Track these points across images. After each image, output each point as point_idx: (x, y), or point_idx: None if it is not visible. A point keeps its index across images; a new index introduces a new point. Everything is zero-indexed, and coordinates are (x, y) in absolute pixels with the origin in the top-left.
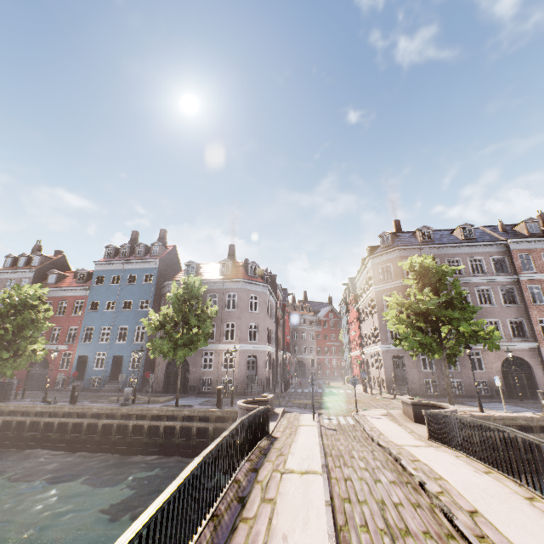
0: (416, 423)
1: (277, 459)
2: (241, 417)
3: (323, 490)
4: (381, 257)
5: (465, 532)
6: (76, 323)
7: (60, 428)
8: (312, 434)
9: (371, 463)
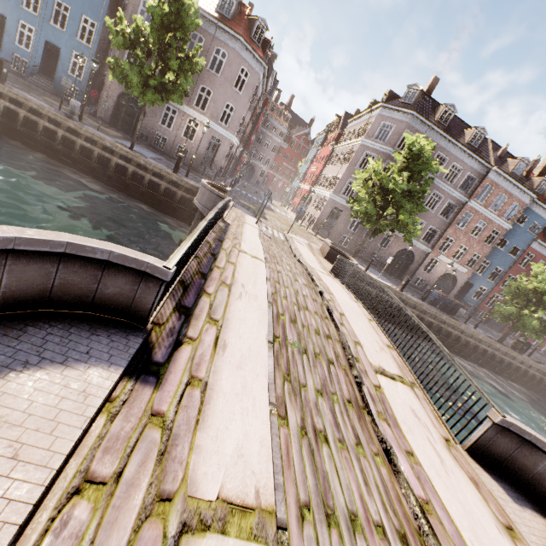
0: (325, 259)
1: (234, 240)
2: (222, 201)
3: (266, 272)
4: (392, 113)
5: (336, 320)
6: None
7: None
8: (254, 234)
9: (294, 270)
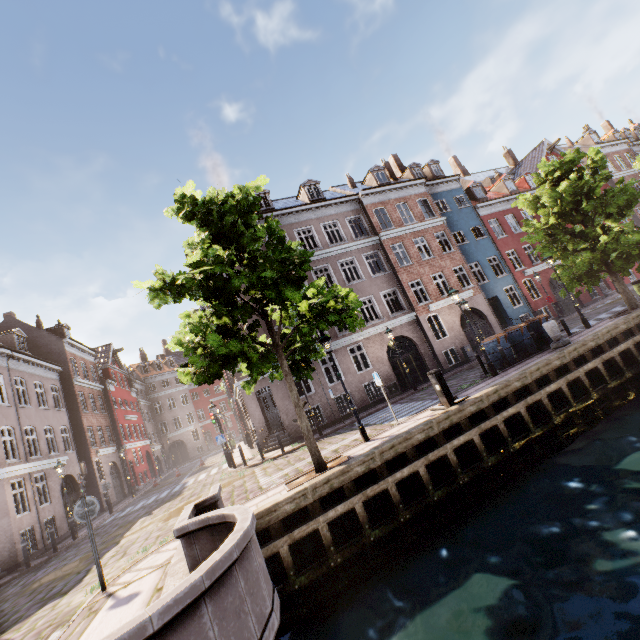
0: None
1: None
2: None
3: None
4: None
5: None
6: None
7: None
8: None
9: None
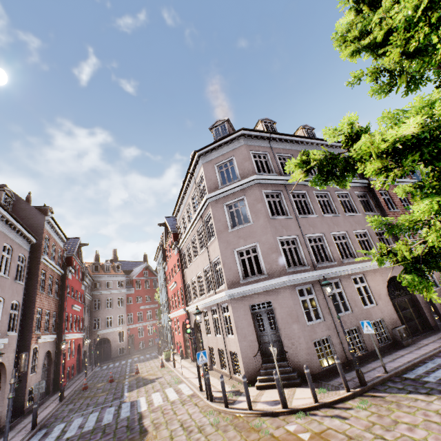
0: None
1: None
2: None
3: None
4: (217, 151)
5: None
6: None
7: None
8: None
9: None
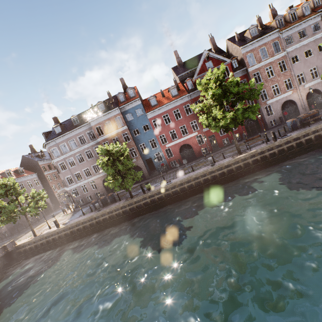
0: None
1: None
2: None
3: None
4: (46, 148)
5: None
6: None
7: None
8: None
9: None
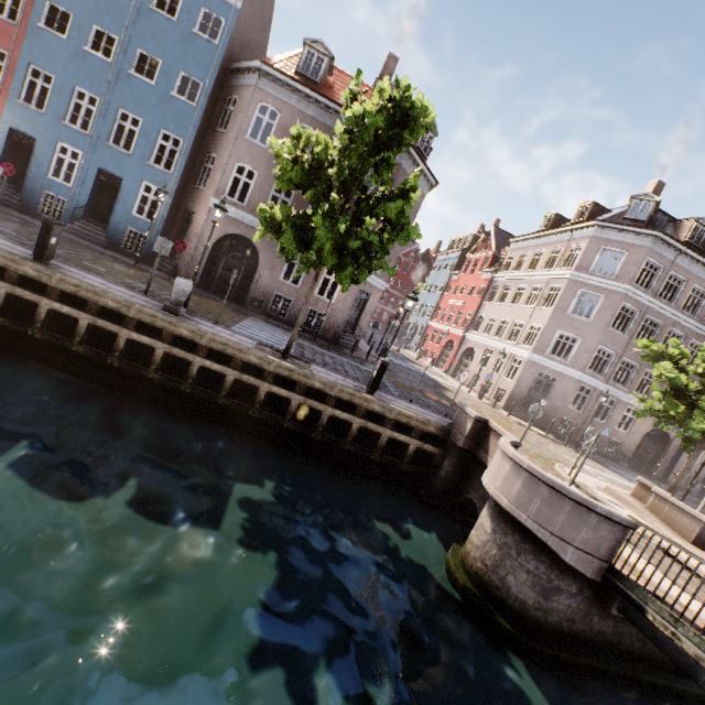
0: (698, 548)
1: None
2: None
3: None
4: (616, 234)
5: None
6: (4, 40)
7: (10, 306)
8: (660, 576)
9: None
